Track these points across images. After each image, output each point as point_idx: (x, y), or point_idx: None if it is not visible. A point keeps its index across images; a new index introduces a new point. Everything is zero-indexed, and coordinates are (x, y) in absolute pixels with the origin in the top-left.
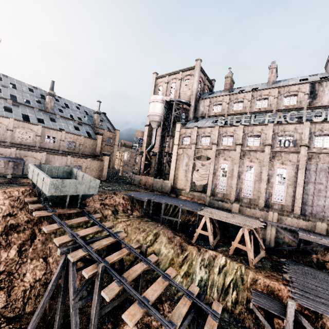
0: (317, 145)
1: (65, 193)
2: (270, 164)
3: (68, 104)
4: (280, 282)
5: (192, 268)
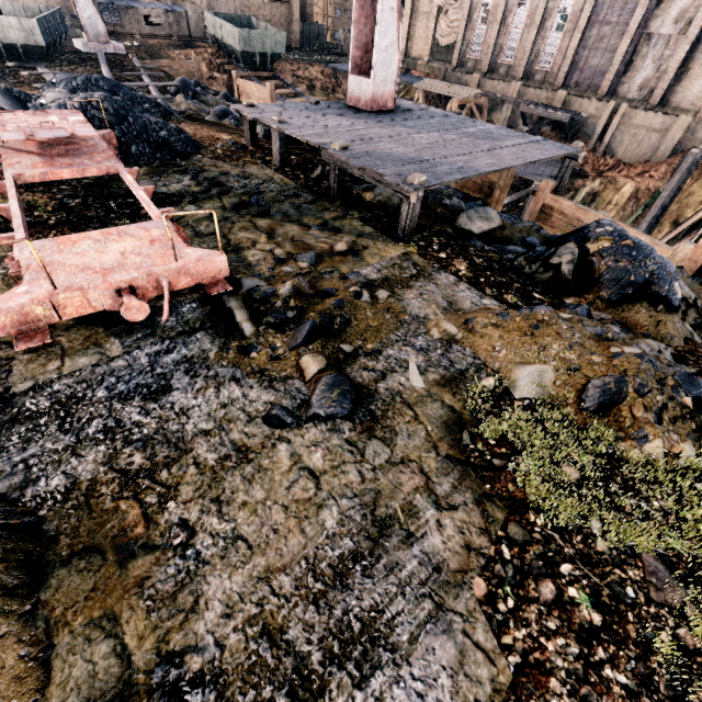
0: None
1: (254, 49)
2: None
3: None
4: None
5: None
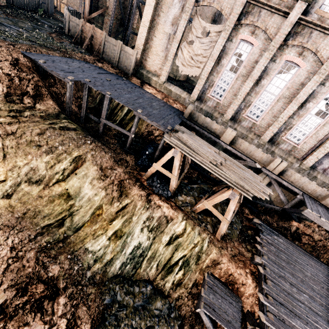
0: None
1: None
2: None
3: None
4: (247, 269)
5: (129, 227)
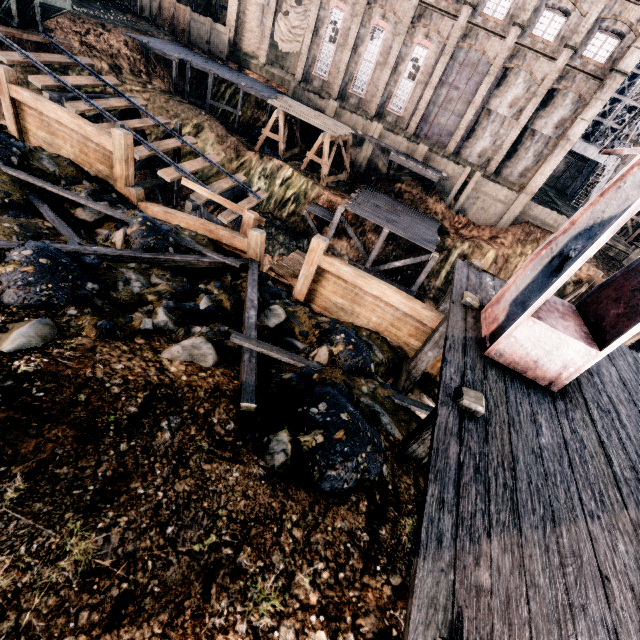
0: (488, 10)
1: None
2: (409, 32)
3: None
4: (345, 200)
5: (249, 178)
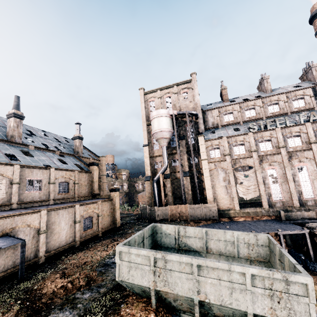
0: None
1: None
2: None
3: (31, 130)
4: None
5: None
